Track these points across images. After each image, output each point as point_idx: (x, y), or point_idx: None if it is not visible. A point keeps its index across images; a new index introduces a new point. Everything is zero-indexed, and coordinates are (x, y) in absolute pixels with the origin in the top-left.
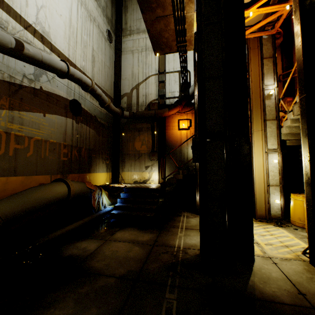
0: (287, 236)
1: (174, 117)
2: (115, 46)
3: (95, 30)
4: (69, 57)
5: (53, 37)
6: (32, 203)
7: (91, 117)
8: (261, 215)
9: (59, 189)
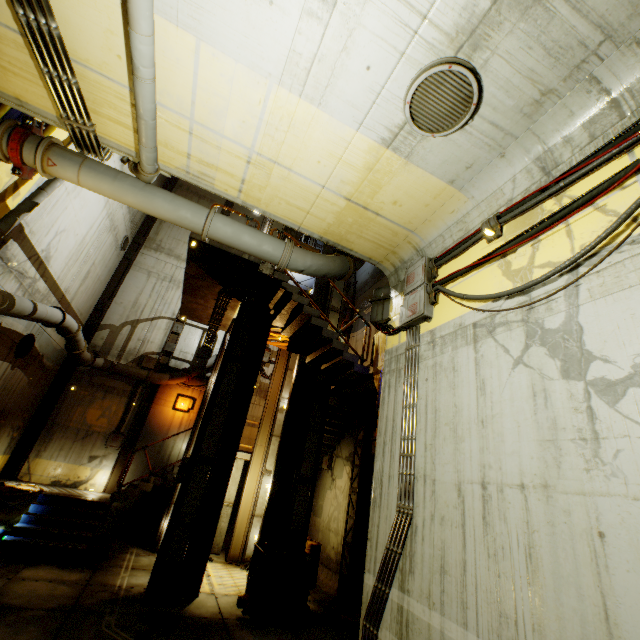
0: (245, 578)
1: (175, 388)
2: (127, 254)
3: (109, 240)
4: (57, 280)
5: (54, 260)
6: None
7: (37, 357)
8: (235, 556)
9: None
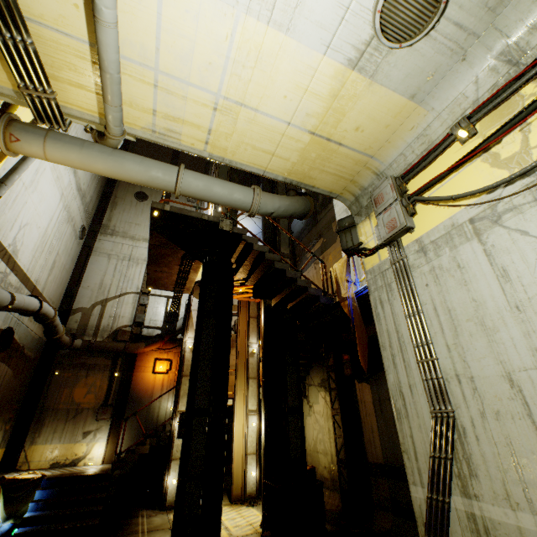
0: (254, 515)
1: (151, 354)
2: (86, 242)
3: (69, 230)
4: (27, 272)
5: (22, 253)
6: None
7: (18, 348)
8: (238, 496)
9: None
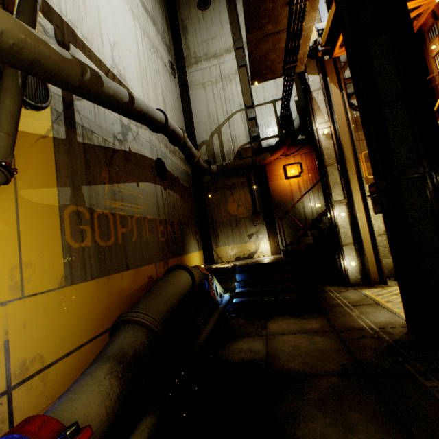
0: None
1: (277, 163)
2: (179, 81)
3: (159, 64)
4: None
5: (129, 80)
6: (172, 300)
7: (175, 179)
8: None
9: (185, 278)
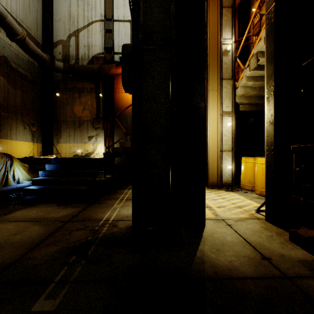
0: (238, 199)
1: None
2: None
3: None
4: None
5: None
6: None
7: None
8: (213, 183)
9: None
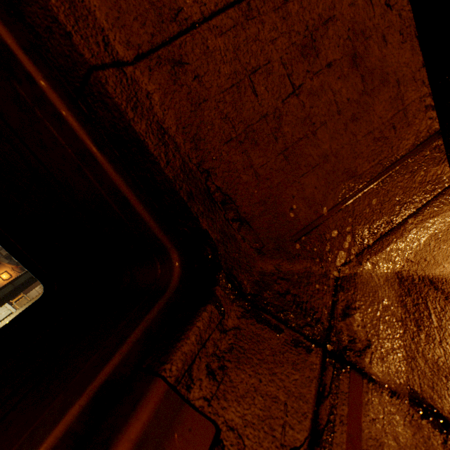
0: None
1: (7, 267)
2: None
3: None
4: None
5: None
6: None
7: None
8: None
9: None
